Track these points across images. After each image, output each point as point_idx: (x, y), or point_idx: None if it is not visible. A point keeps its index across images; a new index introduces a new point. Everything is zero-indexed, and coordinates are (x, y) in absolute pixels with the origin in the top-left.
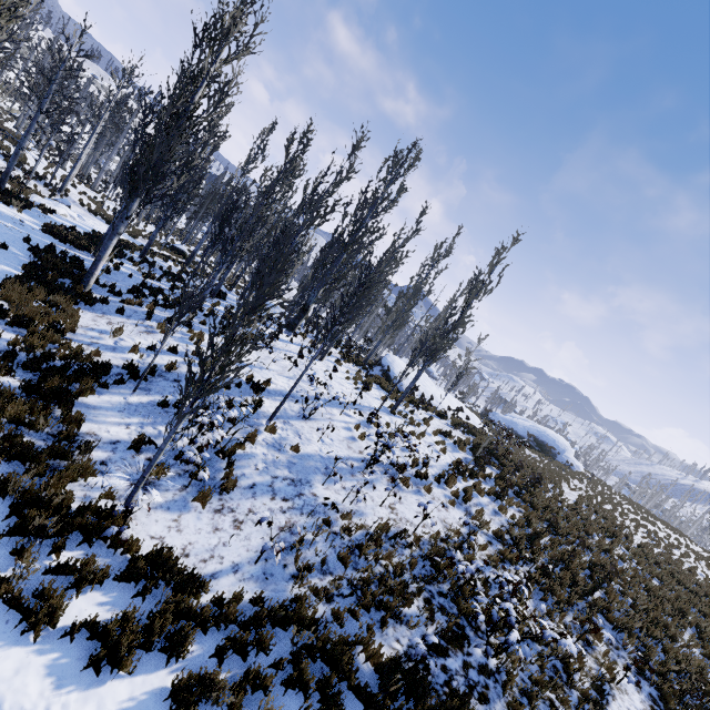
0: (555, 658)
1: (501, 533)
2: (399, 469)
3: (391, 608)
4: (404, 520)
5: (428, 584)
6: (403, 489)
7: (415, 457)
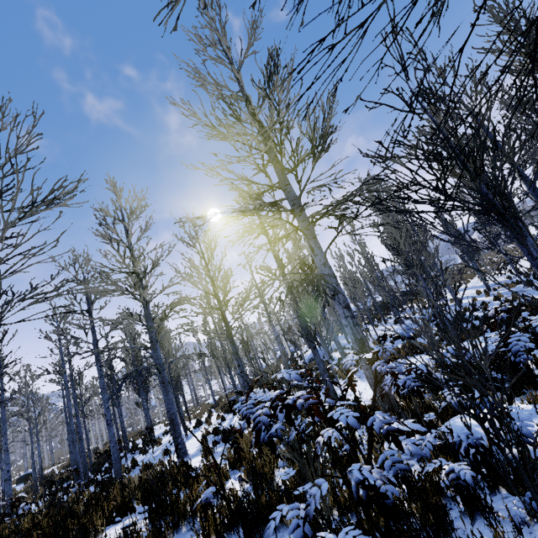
0: None
1: None
2: None
3: None
4: None
5: None
6: None
7: None
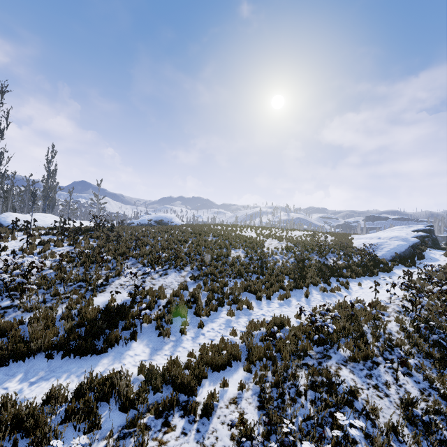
0: (82, 282)
1: (65, 254)
2: None
3: None
4: None
5: None
6: None
7: None
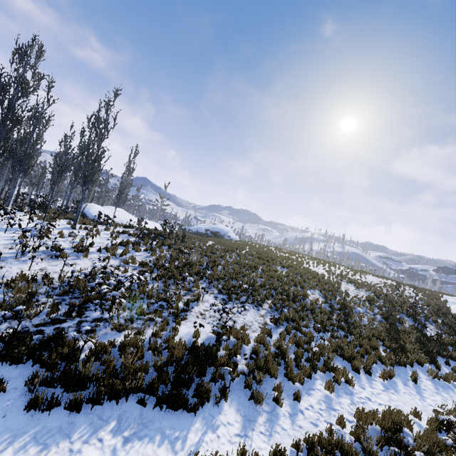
0: (163, 302)
1: (144, 262)
2: (60, 250)
3: (4, 312)
4: (52, 273)
5: (63, 296)
6: (61, 260)
7: (84, 244)
